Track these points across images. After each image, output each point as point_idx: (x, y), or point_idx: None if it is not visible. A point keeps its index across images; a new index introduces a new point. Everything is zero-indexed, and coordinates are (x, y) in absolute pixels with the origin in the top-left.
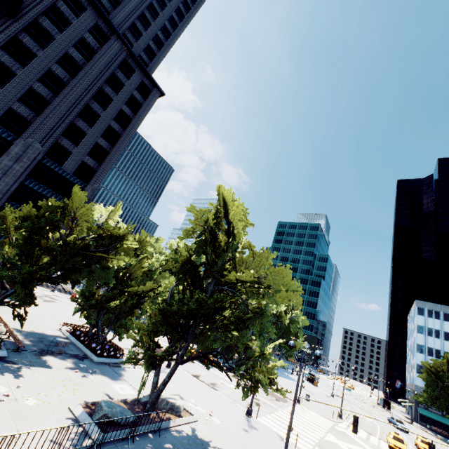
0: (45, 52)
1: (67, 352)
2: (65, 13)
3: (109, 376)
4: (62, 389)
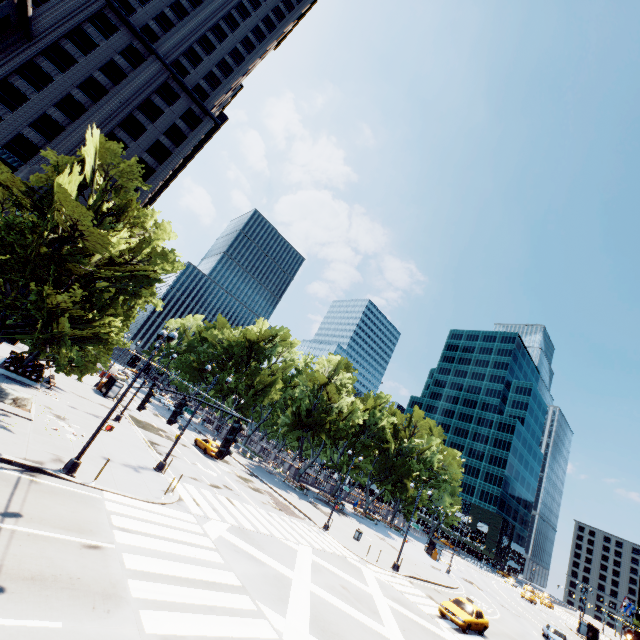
0: (65, 77)
1: None
2: (92, 36)
3: None
4: None
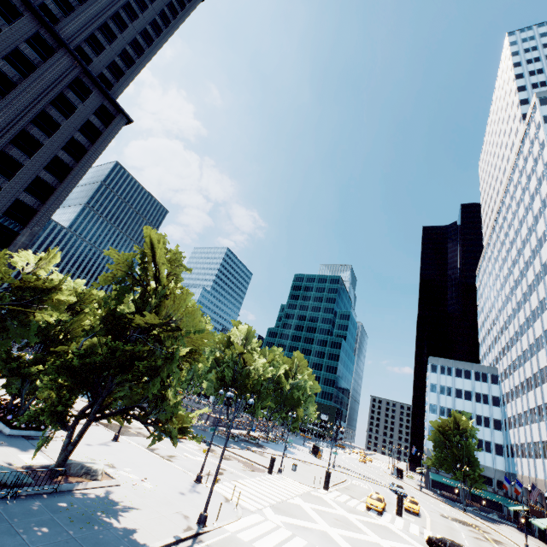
0: None
1: None
2: None
3: (20, 448)
4: None
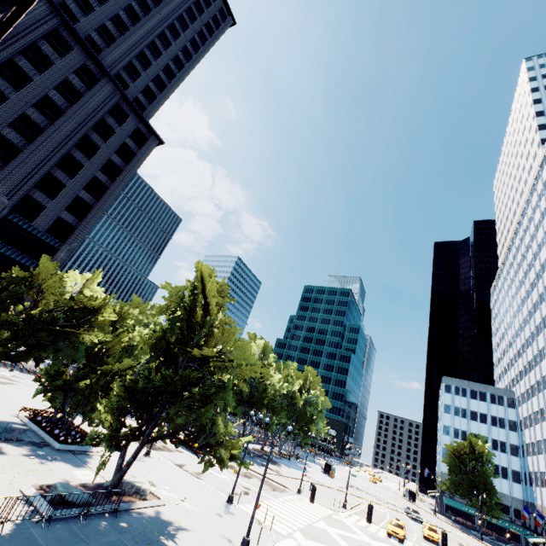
0: (19, 95)
1: (24, 439)
2: (47, 53)
3: (71, 463)
4: (14, 474)
